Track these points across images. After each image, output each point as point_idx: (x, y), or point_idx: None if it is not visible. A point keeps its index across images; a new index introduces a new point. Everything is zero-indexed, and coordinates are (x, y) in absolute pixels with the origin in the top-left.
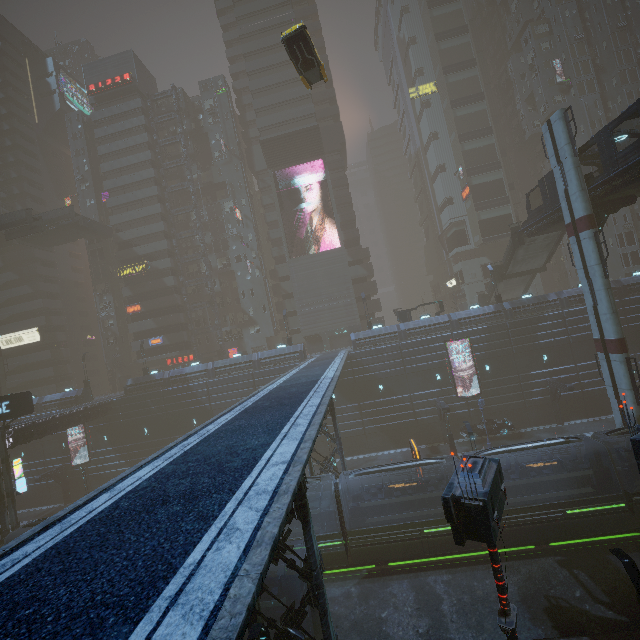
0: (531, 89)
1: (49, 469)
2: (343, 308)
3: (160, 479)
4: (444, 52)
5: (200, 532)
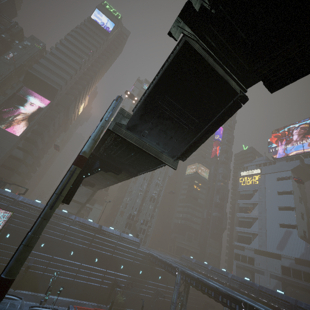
0: None
1: None
2: None
3: None
4: None
5: None
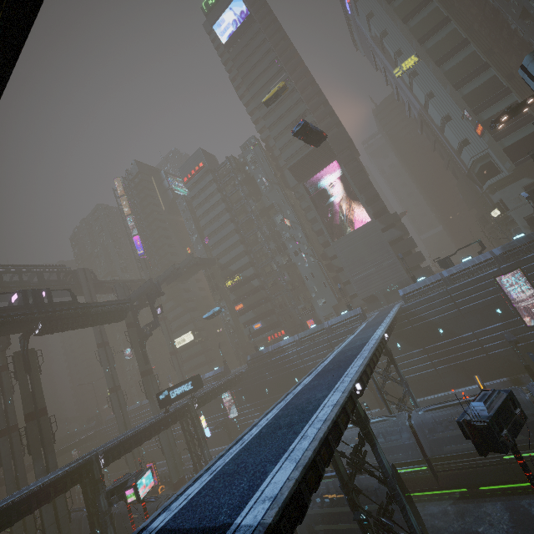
0: (521, 6)
1: (217, 422)
2: (388, 268)
3: (276, 418)
4: (415, 28)
5: (294, 438)
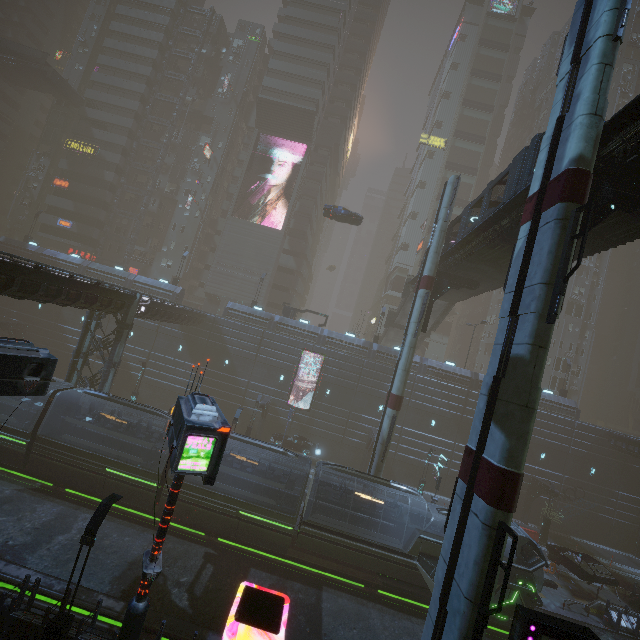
0: None
1: None
2: (254, 285)
3: None
4: (464, 118)
5: None
